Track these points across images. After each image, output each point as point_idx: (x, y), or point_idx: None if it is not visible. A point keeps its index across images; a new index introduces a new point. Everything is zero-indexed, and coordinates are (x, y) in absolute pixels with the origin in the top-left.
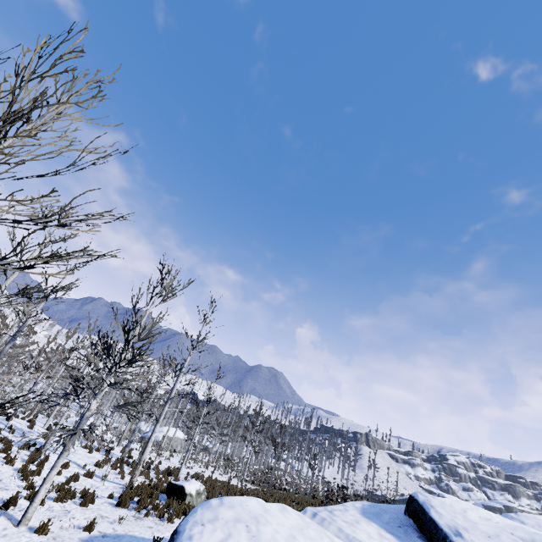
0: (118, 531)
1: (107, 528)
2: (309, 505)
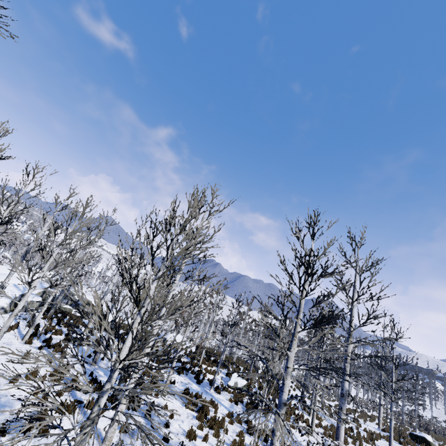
0: None
1: None
2: None
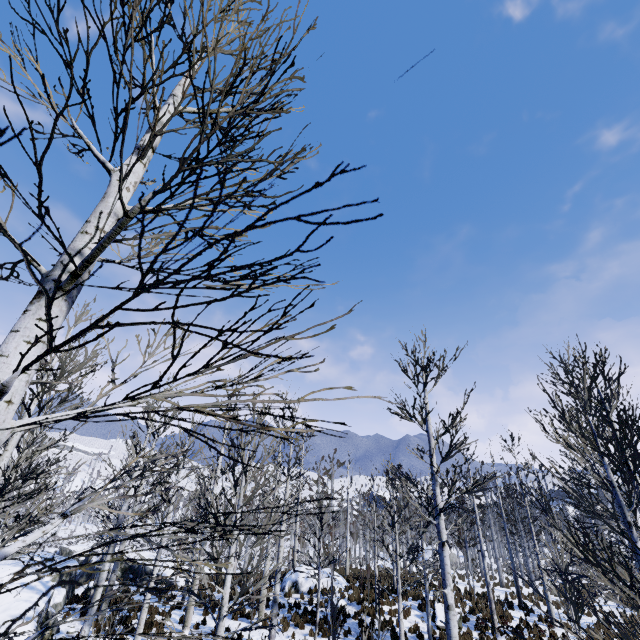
0: None
1: None
2: None
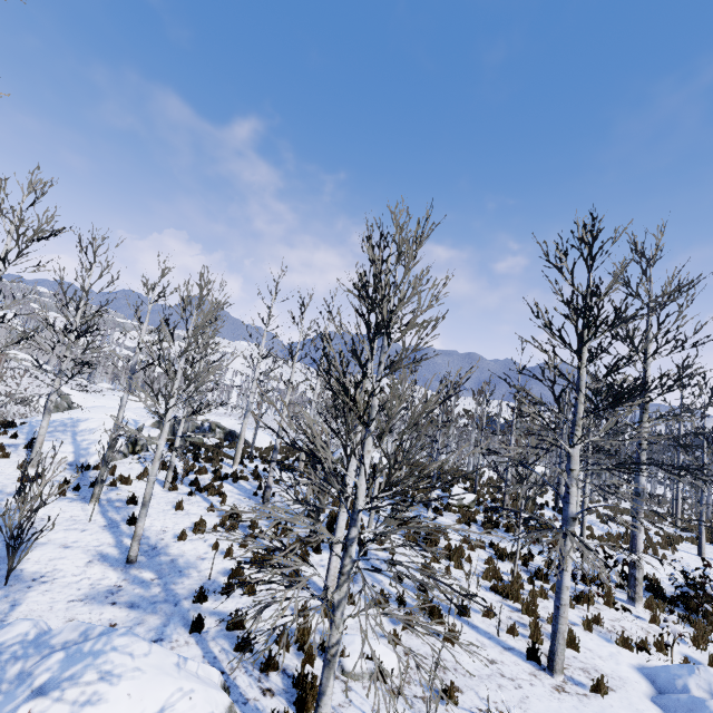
0: None
1: None
2: None
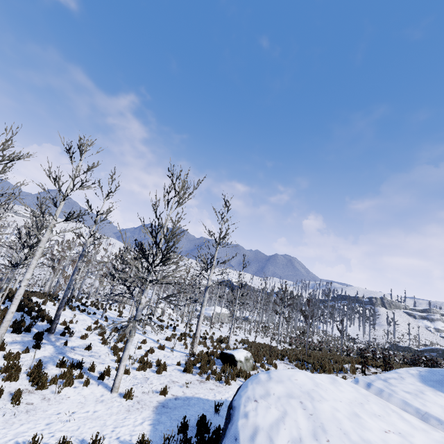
0: (186, 394)
1: (178, 392)
2: (346, 363)
